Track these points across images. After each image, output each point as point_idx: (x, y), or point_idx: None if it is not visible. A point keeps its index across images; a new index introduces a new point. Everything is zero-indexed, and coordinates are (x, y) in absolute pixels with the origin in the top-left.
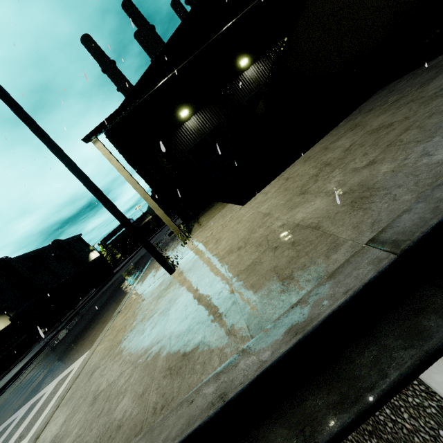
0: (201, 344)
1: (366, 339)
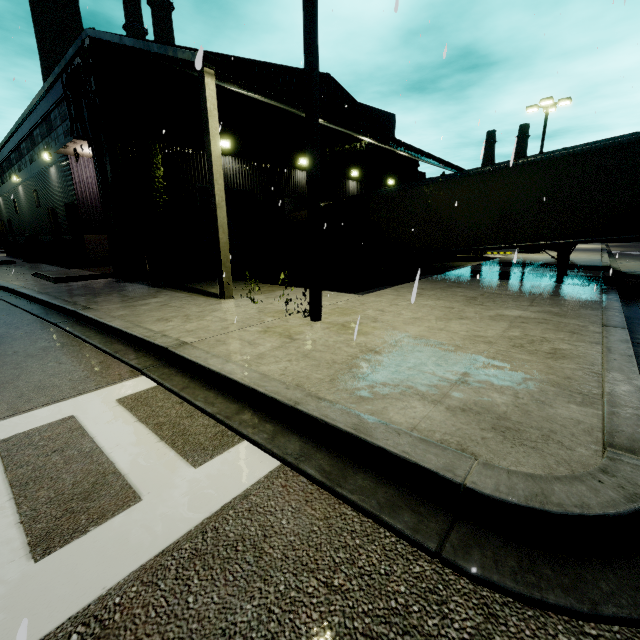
0: (558, 349)
1: (638, 352)
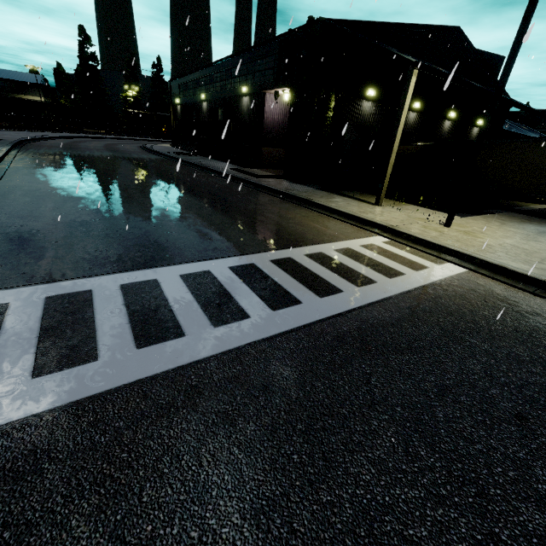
0: None
1: None
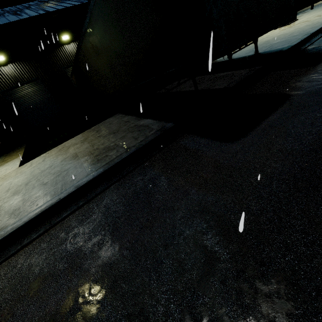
0: None
1: None
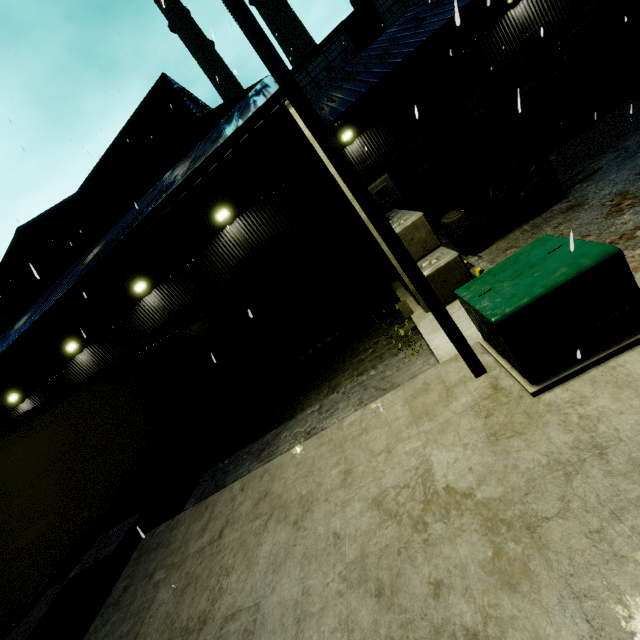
0: None
1: None
